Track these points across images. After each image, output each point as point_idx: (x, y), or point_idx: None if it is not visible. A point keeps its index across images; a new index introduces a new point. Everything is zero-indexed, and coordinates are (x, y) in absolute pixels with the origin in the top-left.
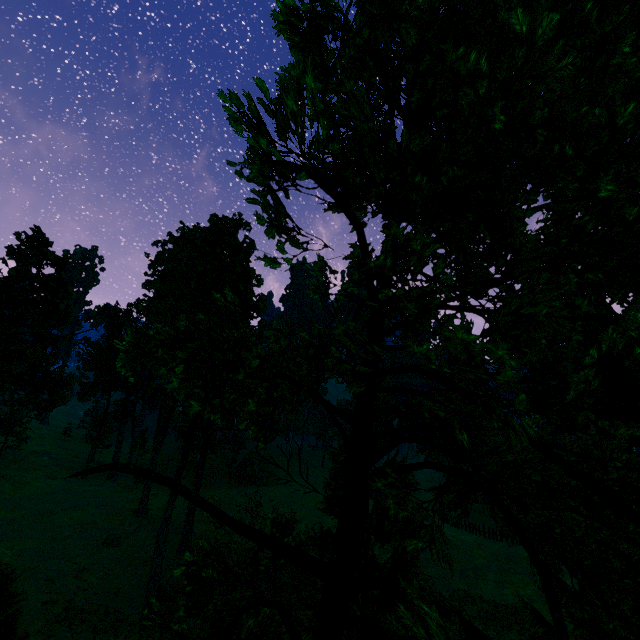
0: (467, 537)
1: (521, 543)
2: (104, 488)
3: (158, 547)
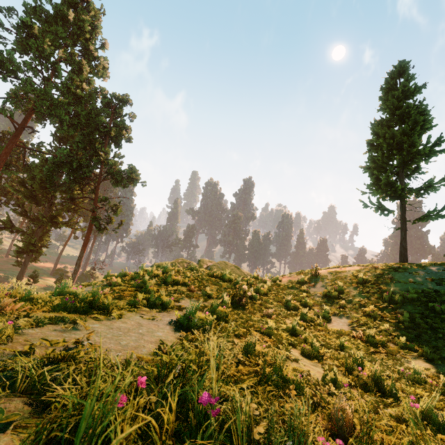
0: None
1: None
2: None
3: (57, 258)
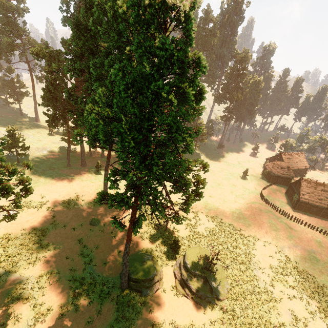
0: (282, 220)
1: (314, 229)
2: (81, 175)
3: (124, 263)
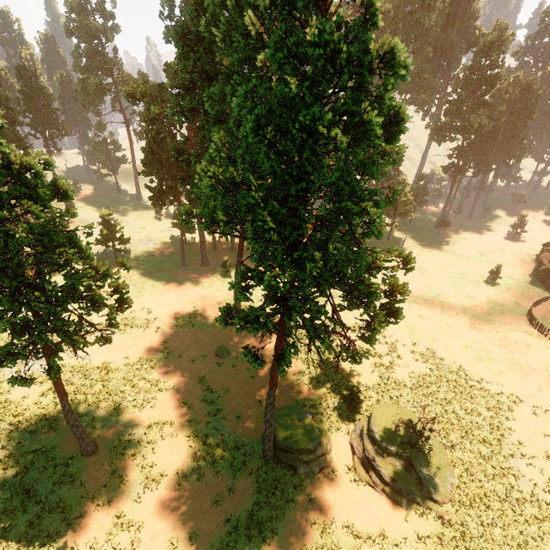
0: None
1: None
2: (202, 280)
3: (267, 420)
